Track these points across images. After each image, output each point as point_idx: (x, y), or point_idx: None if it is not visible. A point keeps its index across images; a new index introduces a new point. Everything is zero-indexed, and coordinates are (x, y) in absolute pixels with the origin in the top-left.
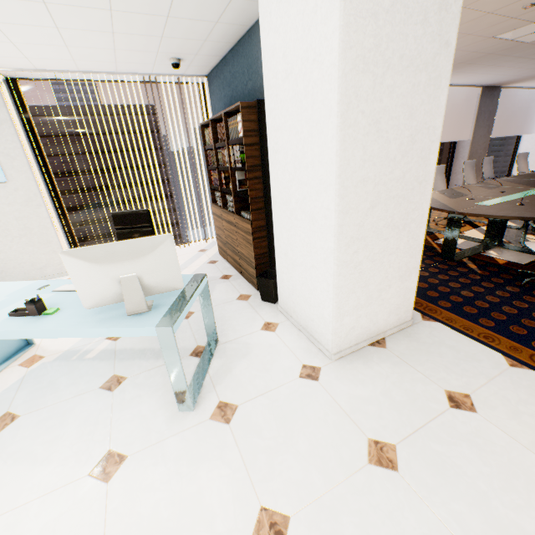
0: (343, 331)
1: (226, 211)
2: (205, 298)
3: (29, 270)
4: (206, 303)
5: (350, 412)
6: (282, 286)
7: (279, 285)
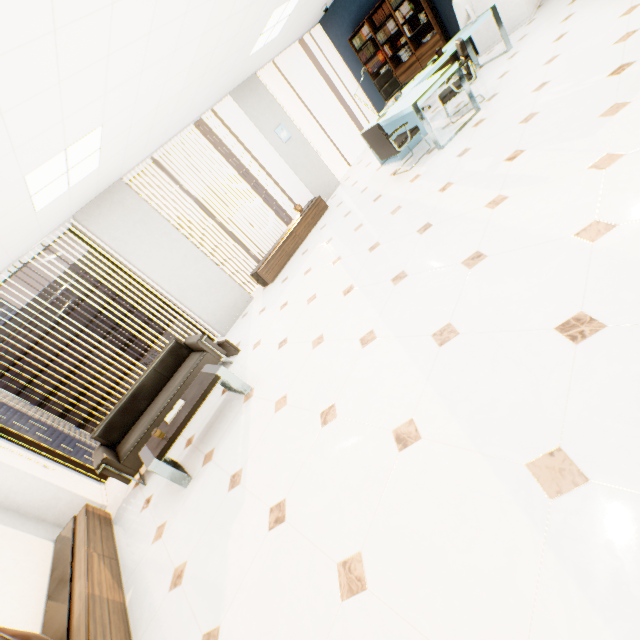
0: (527, 3)
1: (402, 66)
2: (467, 43)
3: (325, 190)
4: (468, 47)
5: (558, 1)
6: (479, 36)
7: (476, 40)
